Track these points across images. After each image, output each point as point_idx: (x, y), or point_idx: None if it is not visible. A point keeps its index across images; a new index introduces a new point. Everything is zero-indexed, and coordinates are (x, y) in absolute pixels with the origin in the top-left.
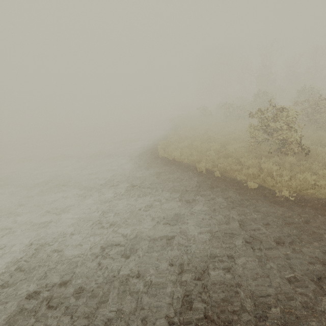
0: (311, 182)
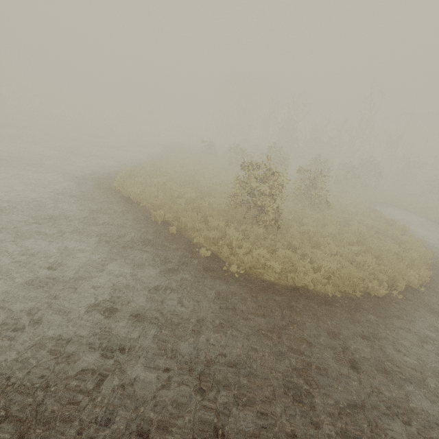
0: (263, 260)
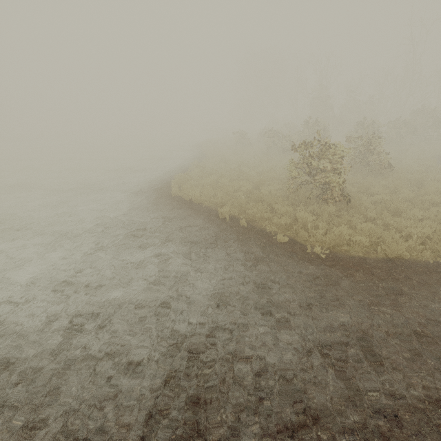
0: (347, 237)
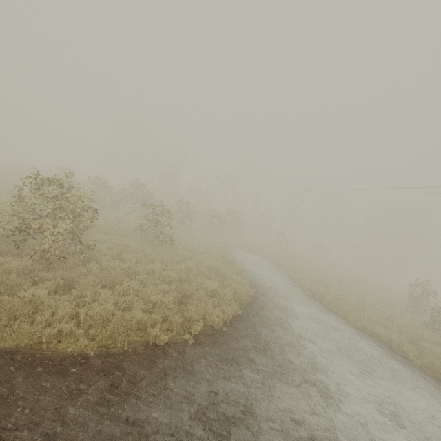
0: None
